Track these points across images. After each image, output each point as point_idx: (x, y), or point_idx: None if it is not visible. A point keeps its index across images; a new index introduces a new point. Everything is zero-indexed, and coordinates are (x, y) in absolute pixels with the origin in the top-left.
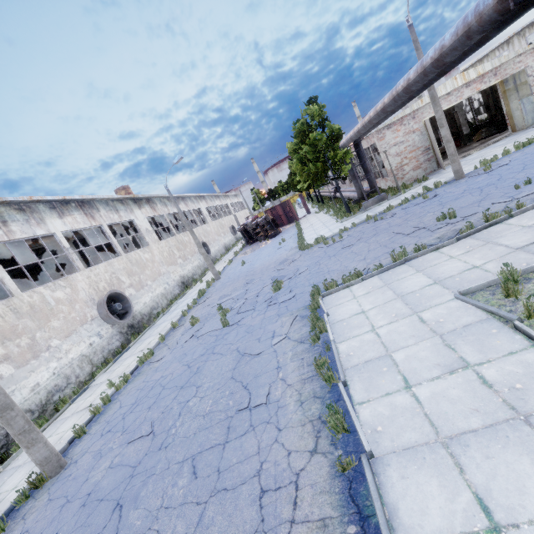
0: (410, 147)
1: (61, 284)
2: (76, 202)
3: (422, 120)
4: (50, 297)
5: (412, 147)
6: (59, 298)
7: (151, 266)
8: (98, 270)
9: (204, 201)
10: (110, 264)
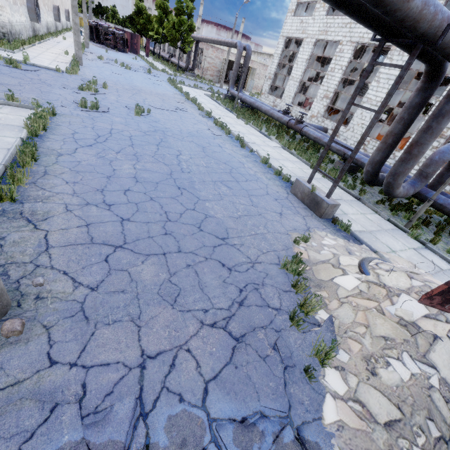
0: (214, 64)
1: None
2: None
3: (224, 57)
4: None
5: (215, 65)
6: None
7: None
8: None
9: None
10: None
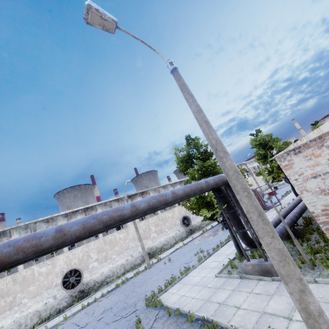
0: None
1: (48, 262)
2: (83, 209)
3: None
4: (37, 271)
5: None
6: (42, 271)
7: (122, 243)
8: (76, 251)
9: None
10: (88, 245)
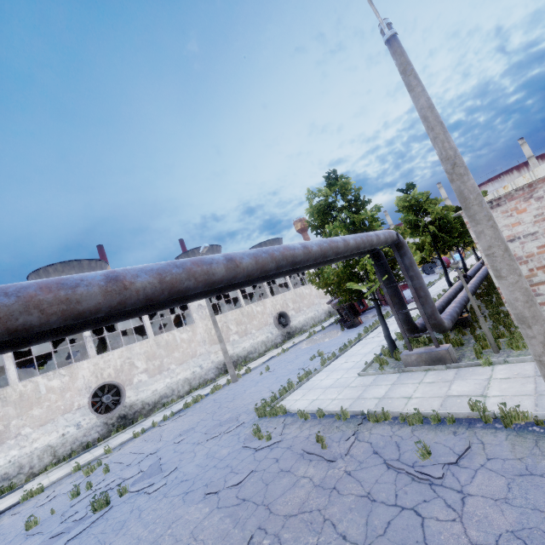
0: None
1: (62, 372)
2: None
3: None
4: (44, 386)
5: None
6: (53, 386)
7: (185, 347)
8: (111, 356)
9: None
10: (130, 348)
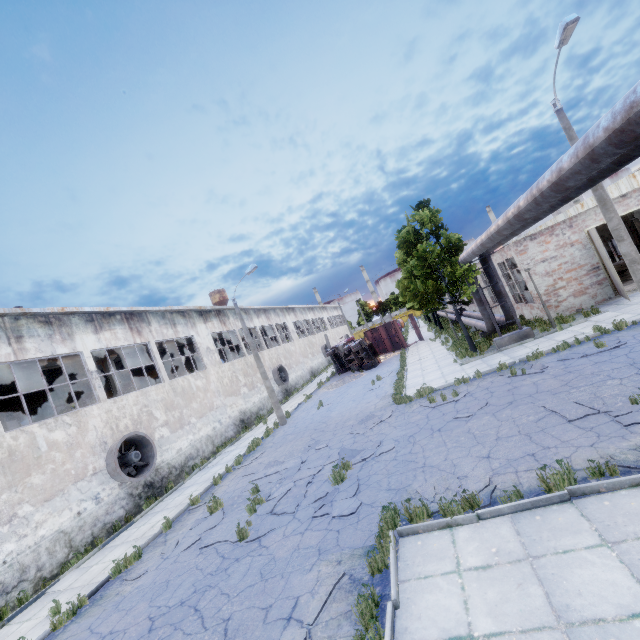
0: (566, 264)
1: (66, 420)
2: (123, 314)
3: (584, 229)
4: (43, 439)
5: (570, 264)
6: (56, 440)
7: (202, 397)
8: (124, 402)
9: (292, 314)
10: (145, 393)
